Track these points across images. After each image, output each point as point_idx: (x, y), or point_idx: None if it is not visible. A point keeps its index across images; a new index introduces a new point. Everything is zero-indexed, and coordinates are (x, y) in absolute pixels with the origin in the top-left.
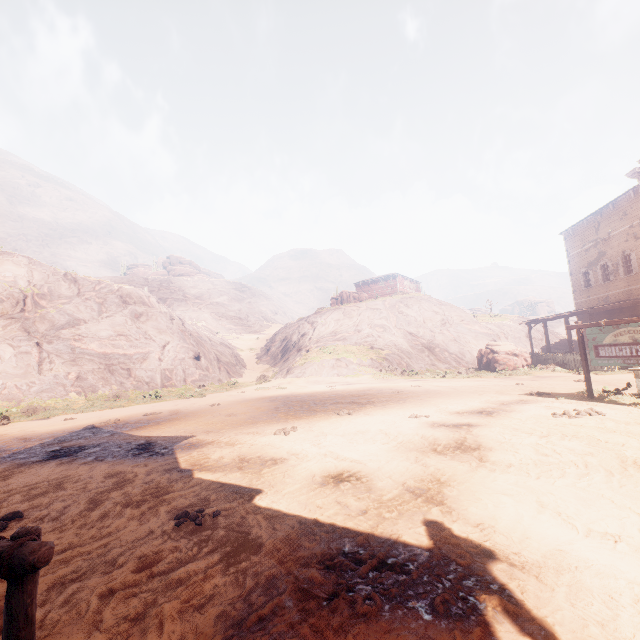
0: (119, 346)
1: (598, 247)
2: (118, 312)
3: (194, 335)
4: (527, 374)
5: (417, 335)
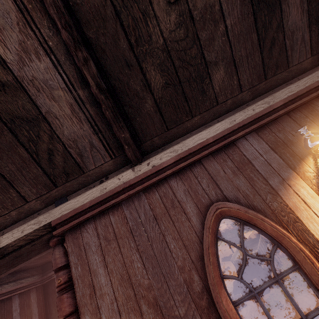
0: None
1: None
2: None
3: None
4: None
5: None
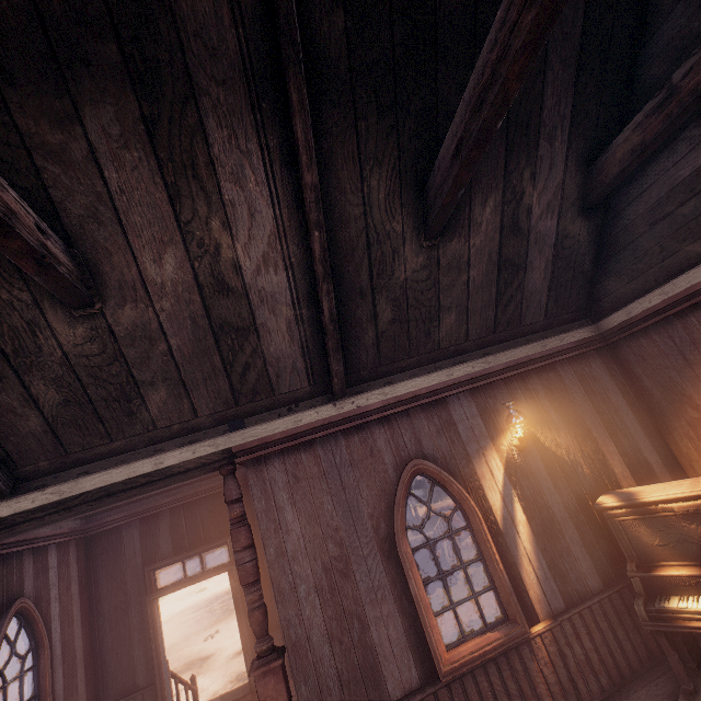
0: None
1: None
2: None
3: None
4: None
5: None
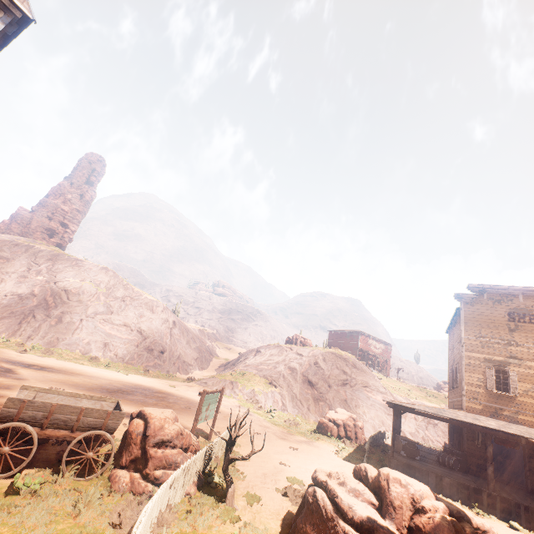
0: (120, 331)
1: (453, 353)
2: (133, 312)
3: (174, 337)
4: (311, 438)
5: (314, 385)
